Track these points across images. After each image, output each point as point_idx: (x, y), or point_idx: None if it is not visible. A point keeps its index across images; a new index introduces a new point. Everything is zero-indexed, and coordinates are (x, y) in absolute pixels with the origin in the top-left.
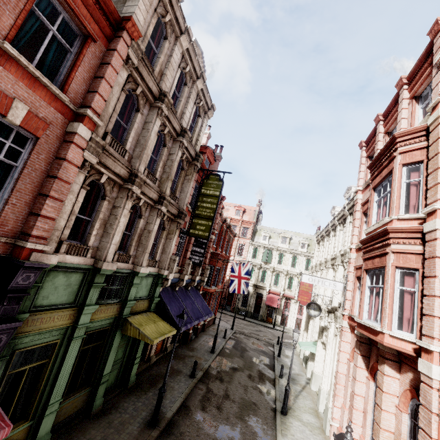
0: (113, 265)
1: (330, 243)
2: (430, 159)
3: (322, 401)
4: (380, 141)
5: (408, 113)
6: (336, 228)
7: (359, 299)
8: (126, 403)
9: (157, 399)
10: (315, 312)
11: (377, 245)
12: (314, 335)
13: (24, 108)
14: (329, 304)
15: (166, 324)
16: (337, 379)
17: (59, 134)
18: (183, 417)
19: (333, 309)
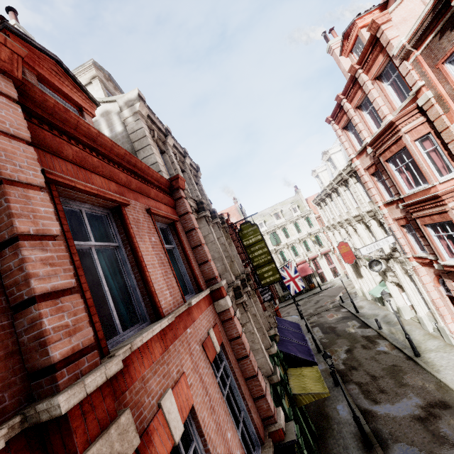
0: (277, 369)
1: (338, 203)
2: (440, 131)
3: (427, 324)
4: (354, 116)
5: (377, 91)
6: (338, 190)
7: (413, 240)
8: (333, 449)
9: (359, 428)
10: (378, 266)
11: (429, 206)
12: (375, 279)
13: (212, 332)
14: (383, 253)
15: (307, 369)
16: (436, 305)
17: (218, 321)
18: (374, 421)
19: (388, 256)
